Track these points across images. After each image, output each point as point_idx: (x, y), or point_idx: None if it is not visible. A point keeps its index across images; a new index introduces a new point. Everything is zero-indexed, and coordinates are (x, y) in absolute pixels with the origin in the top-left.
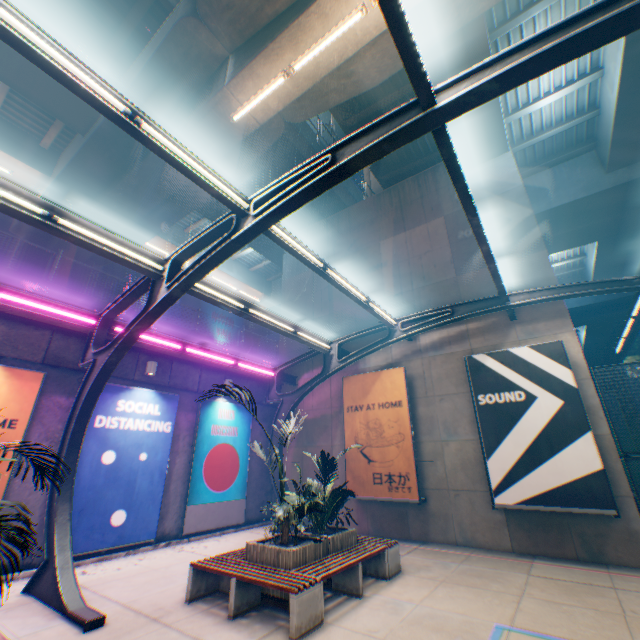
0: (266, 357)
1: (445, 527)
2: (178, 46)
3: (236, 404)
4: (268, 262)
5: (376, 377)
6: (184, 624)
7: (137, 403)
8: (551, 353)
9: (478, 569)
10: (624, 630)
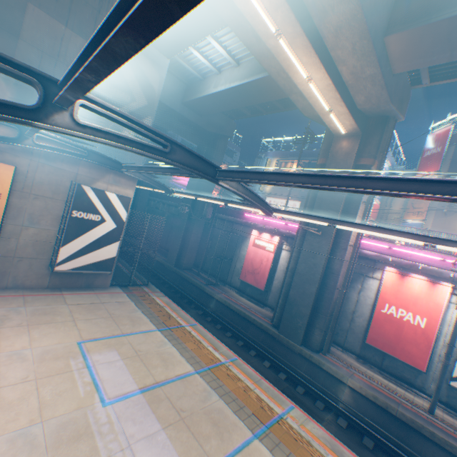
0: None
1: (2, 279)
2: None
3: None
4: None
5: None
6: None
7: None
8: (125, 203)
9: (42, 309)
10: (116, 324)
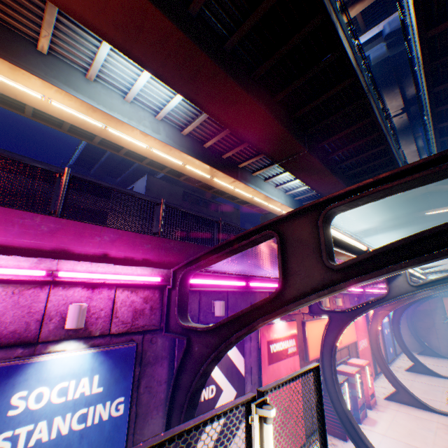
0: None
1: None
2: (410, 194)
3: None
4: None
5: None
6: None
7: None
8: None
9: None
10: None
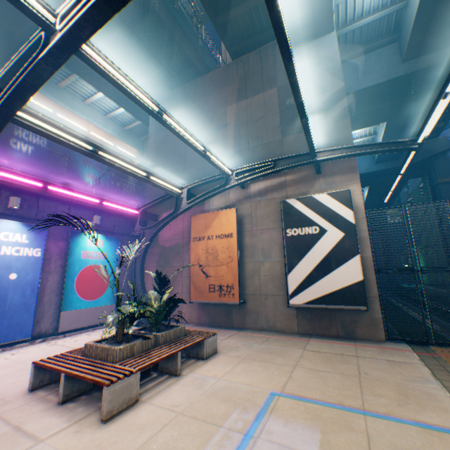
0: (133, 199)
1: (256, 319)
2: None
3: (105, 235)
4: (139, 123)
5: (216, 216)
6: (13, 413)
7: (2, 233)
8: (341, 199)
9: (272, 348)
10: (357, 389)
